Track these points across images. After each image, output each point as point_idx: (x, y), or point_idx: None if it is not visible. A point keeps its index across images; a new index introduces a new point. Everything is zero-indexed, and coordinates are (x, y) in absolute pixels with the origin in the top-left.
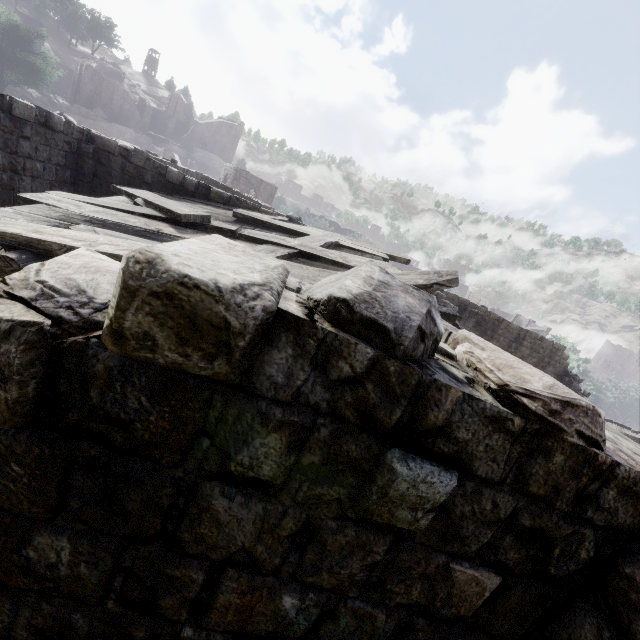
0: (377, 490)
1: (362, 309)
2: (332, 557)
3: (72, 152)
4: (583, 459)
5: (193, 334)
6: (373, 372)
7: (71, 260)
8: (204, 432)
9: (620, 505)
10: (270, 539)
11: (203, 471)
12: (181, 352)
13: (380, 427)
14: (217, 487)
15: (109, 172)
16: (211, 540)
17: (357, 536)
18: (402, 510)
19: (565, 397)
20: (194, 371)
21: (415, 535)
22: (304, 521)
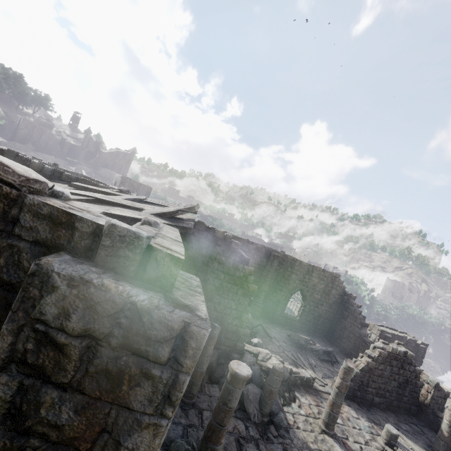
0: None
1: None
2: None
3: None
4: None
5: None
6: None
7: None
8: None
9: (37, 224)
10: None
11: None
12: None
13: None
14: None
15: None
16: None
17: None
18: None
19: None
20: None
21: None
22: None
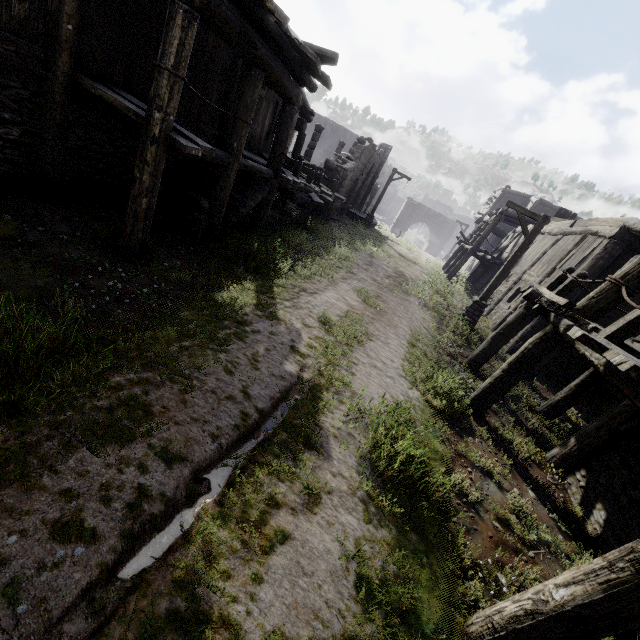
0: None
1: None
2: None
3: None
4: None
5: None
6: None
7: None
8: None
9: None
10: None
11: None
12: None
13: None
14: None
15: None
16: None
17: None
18: None
19: None
20: None
21: None
22: None
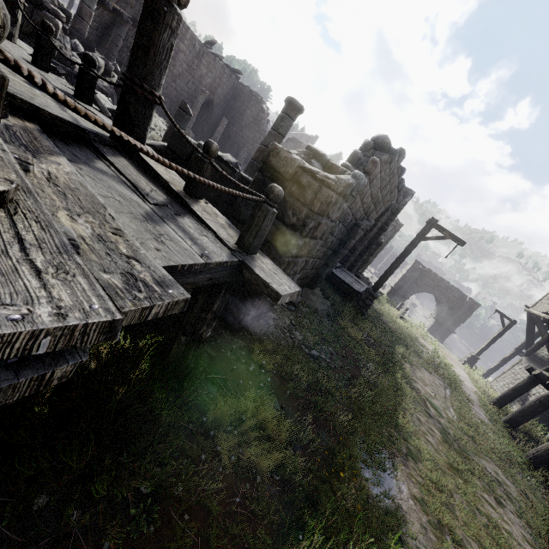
0: None
1: None
2: None
3: None
4: None
5: None
6: None
7: None
8: None
9: None
10: None
11: None
12: None
13: None
14: None
15: None
16: None
17: None
18: None
19: None
20: None
21: None
22: None
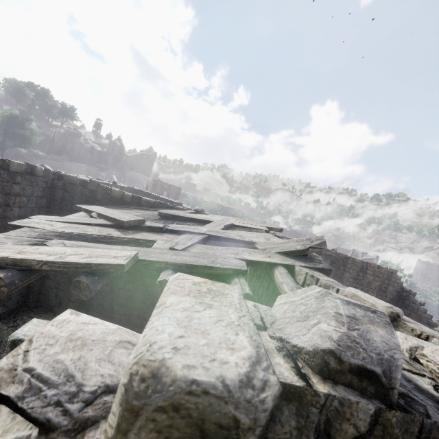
0: None
1: (349, 357)
2: None
3: (48, 187)
4: None
5: None
6: (376, 427)
7: (57, 331)
8: None
9: None
10: None
11: None
12: None
13: None
14: None
15: (72, 196)
16: None
17: None
18: None
19: None
20: None
21: None
22: None
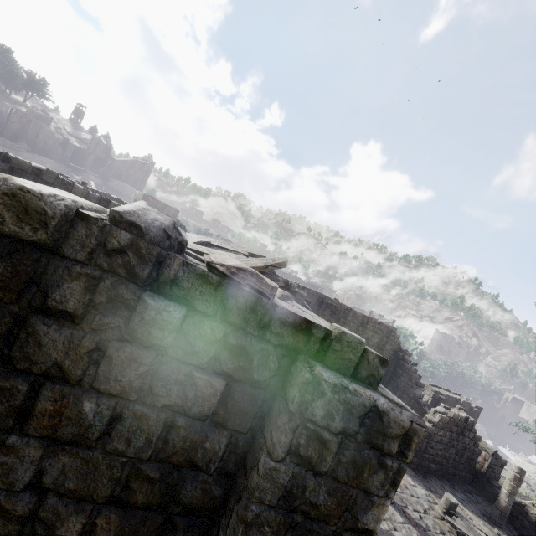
0: (137, 315)
1: (127, 216)
2: (116, 368)
3: None
4: (255, 301)
5: (26, 216)
6: (132, 246)
7: None
8: (33, 280)
9: (283, 331)
10: (74, 355)
11: (31, 306)
12: (19, 226)
13: (139, 278)
14: (40, 317)
15: None
16: (34, 357)
17: (131, 352)
18: (155, 330)
19: (241, 267)
20: (26, 237)
21: (168, 351)
22: (96, 341)
